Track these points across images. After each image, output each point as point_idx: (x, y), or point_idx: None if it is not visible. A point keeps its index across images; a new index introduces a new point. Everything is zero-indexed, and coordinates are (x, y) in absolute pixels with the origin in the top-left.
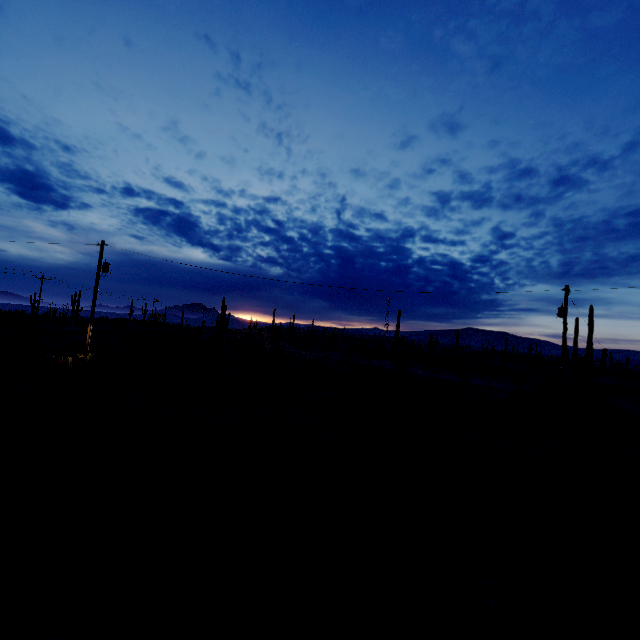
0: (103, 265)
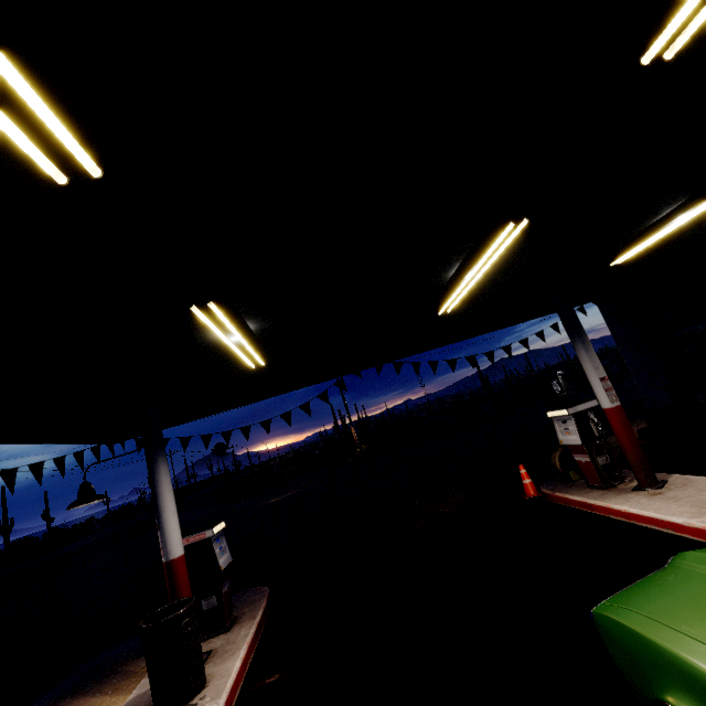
0: None
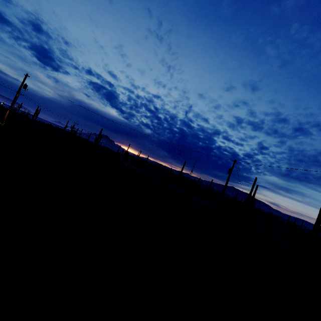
0: (24, 85)
